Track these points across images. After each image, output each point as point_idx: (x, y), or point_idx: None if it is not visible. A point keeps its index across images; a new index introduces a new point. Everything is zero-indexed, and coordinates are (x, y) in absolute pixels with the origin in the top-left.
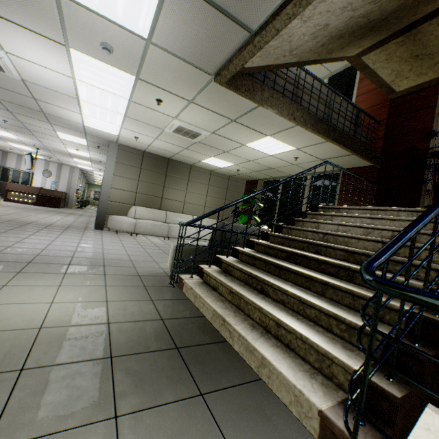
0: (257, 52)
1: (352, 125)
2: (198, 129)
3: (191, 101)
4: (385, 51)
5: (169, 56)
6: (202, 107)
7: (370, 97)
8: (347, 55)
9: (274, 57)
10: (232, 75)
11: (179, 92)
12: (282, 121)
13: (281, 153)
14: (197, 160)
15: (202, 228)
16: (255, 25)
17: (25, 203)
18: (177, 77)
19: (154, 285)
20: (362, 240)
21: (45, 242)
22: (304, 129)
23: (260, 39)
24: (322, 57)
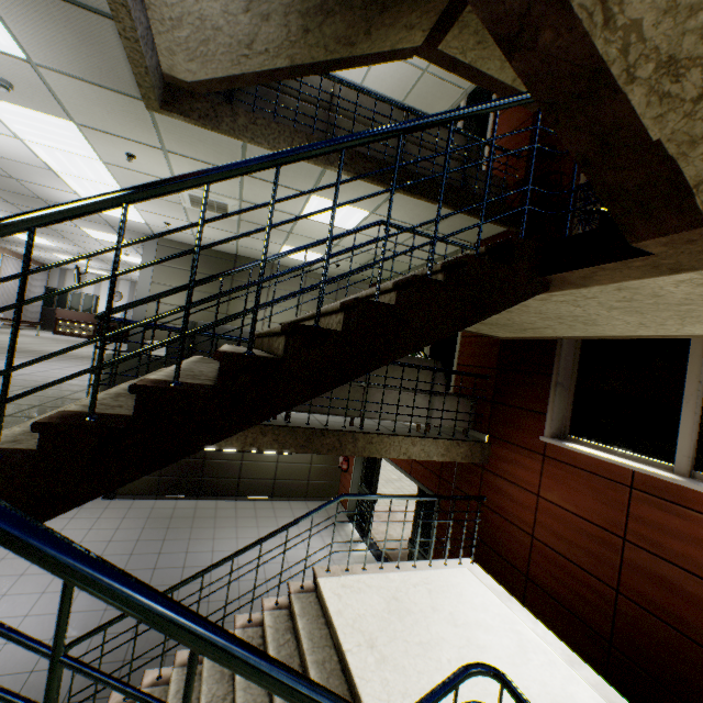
0: (141, 48)
1: (457, 163)
2: (217, 197)
3: (167, 150)
4: (467, 28)
5: (73, 81)
6: (185, 157)
7: (509, 116)
8: (404, 47)
9: (226, 59)
10: (155, 94)
11: (137, 137)
12: (300, 164)
13: (360, 224)
14: (272, 253)
15: (147, 327)
16: (106, 6)
17: (80, 336)
18: (112, 112)
19: (56, 406)
20: (310, 320)
21: (2, 365)
22: (334, 171)
23: (121, 26)
24: (346, 55)
